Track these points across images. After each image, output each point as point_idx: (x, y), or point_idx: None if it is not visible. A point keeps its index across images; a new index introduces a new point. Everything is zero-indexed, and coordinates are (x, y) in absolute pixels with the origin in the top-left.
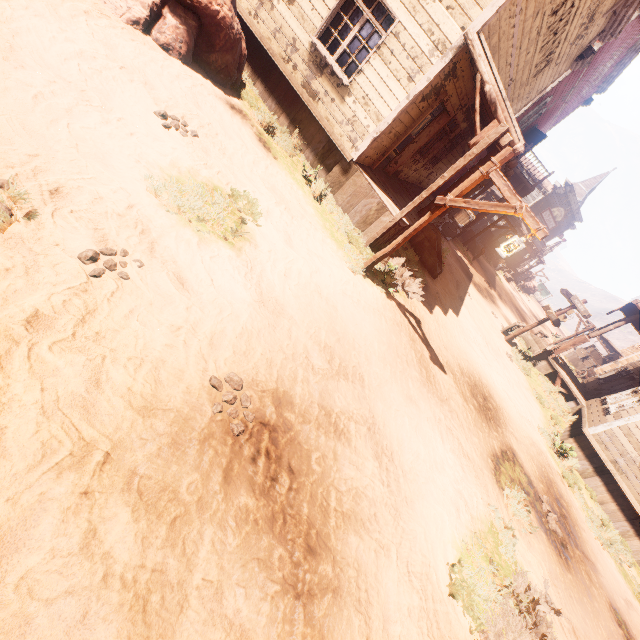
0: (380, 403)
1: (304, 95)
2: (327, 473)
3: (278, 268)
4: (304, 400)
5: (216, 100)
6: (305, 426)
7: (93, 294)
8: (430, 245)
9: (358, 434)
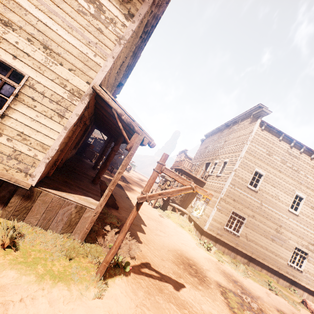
0: None
1: None
2: None
3: None
4: None
5: None
6: None
7: None
8: None
9: None
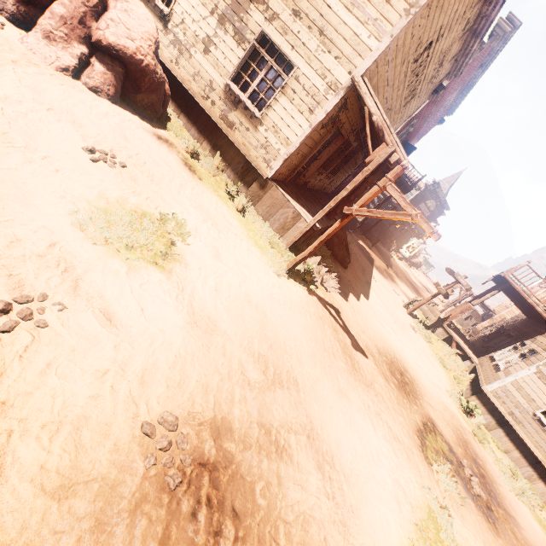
0: (315, 404)
1: (222, 125)
2: (273, 504)
3: (209, 284)
4: (243, 422)
5: (144, 132)
6: (246, 453)
7: (1, 353)
8: (339, 241)
9: (299, 446)
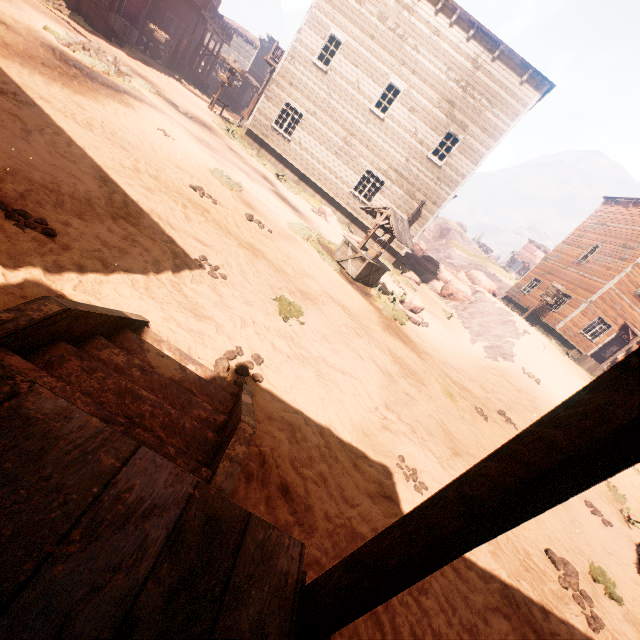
0: None
1: None
2: None
3: None
4: None
5: None
6: None
7: None
8: (94, 14)
9: None
